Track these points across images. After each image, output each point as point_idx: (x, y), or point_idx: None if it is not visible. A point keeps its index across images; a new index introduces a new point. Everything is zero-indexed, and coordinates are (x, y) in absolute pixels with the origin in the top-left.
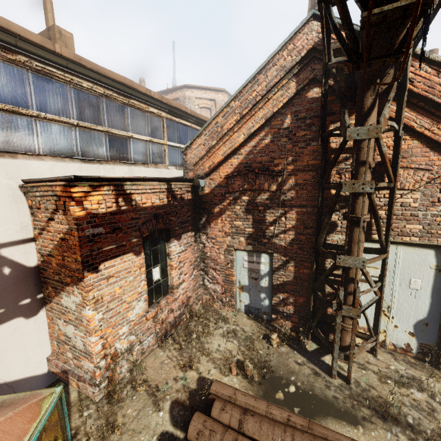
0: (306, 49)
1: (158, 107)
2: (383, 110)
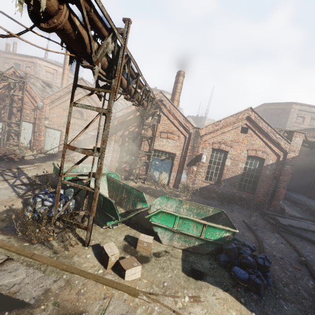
0: (11, 73)
1: None
2: (11, 91)
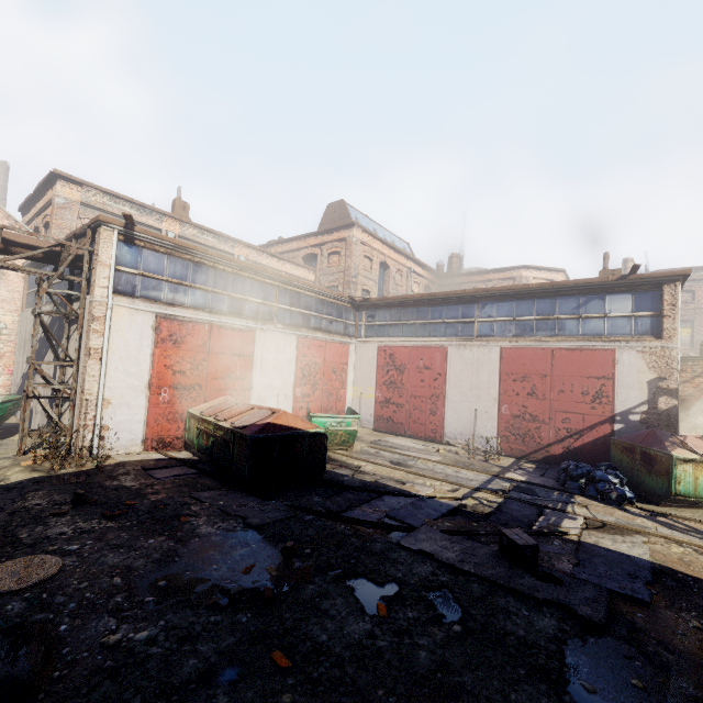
0: None
1: None
2: None
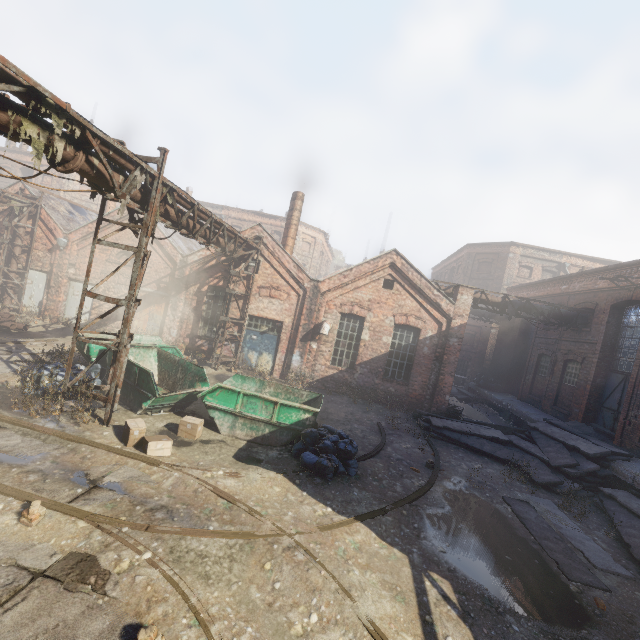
0: (17, 191)
1: None
2: (15, 219)
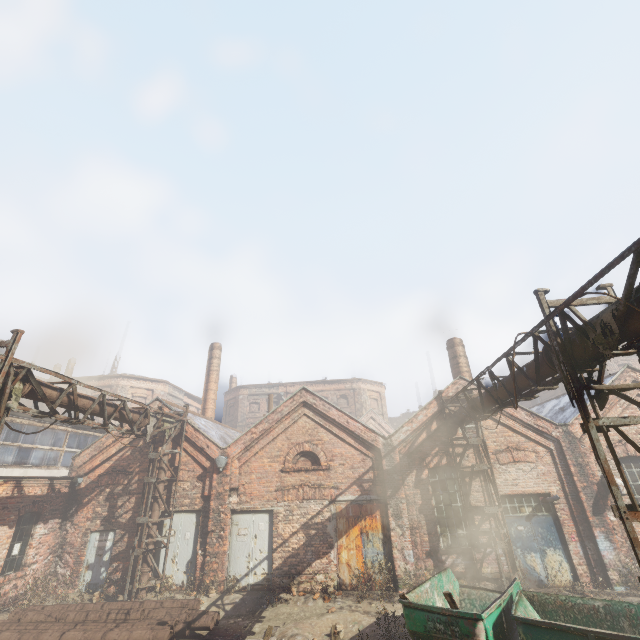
0: (153, 411)
1: (66, 425)
2: (163, 446)
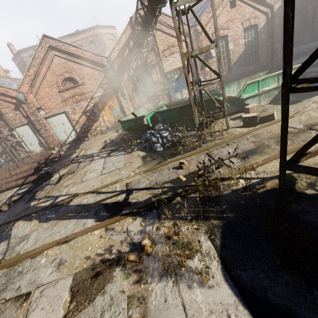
0: None
1: None
2: None
